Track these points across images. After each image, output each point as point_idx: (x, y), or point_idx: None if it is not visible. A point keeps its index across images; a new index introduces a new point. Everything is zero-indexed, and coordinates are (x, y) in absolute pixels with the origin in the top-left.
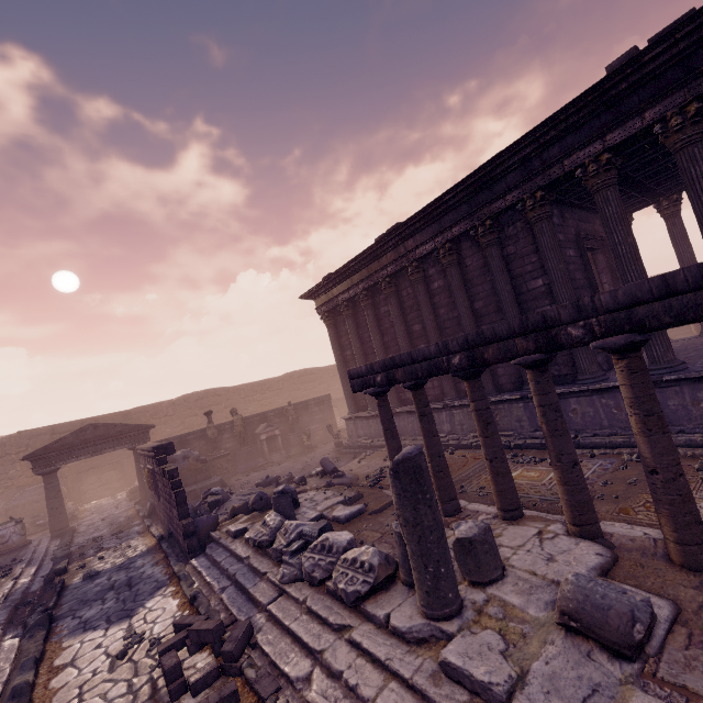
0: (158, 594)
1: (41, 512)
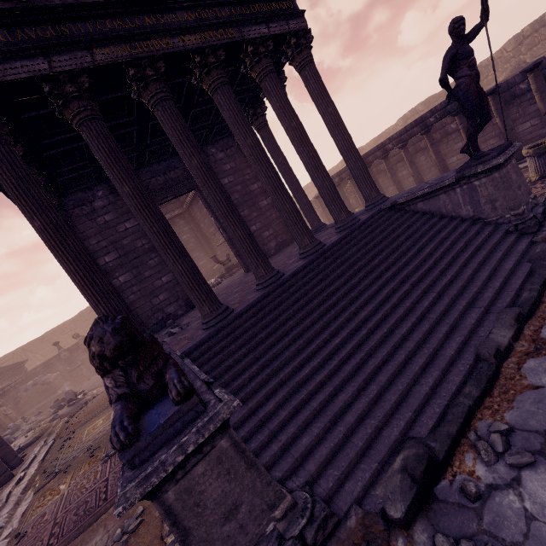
0: None
1: None
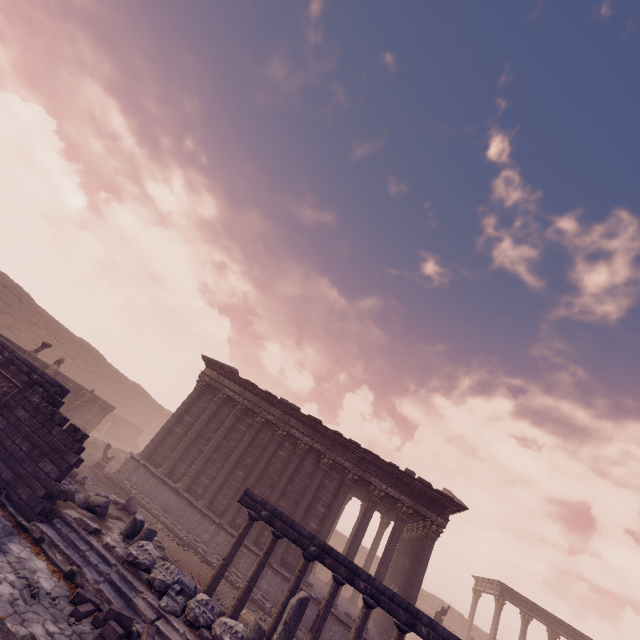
0: (16, 542)
1: None
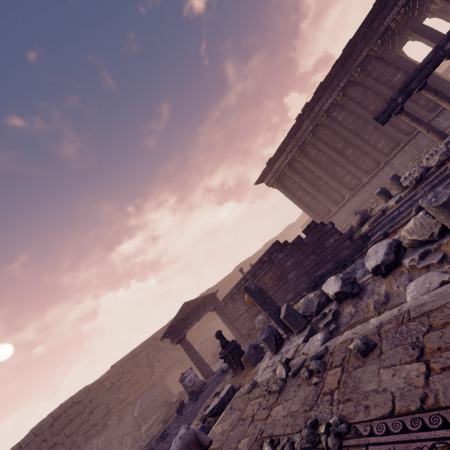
0: None
1: (161, 406)
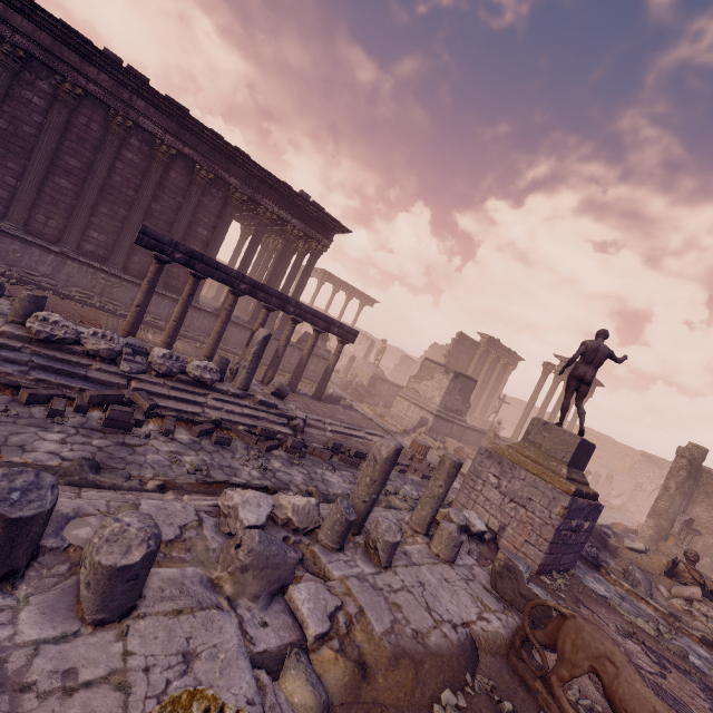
0: None
1: None
